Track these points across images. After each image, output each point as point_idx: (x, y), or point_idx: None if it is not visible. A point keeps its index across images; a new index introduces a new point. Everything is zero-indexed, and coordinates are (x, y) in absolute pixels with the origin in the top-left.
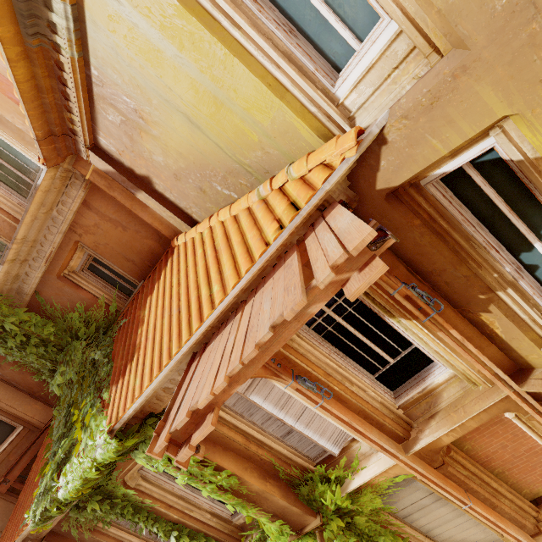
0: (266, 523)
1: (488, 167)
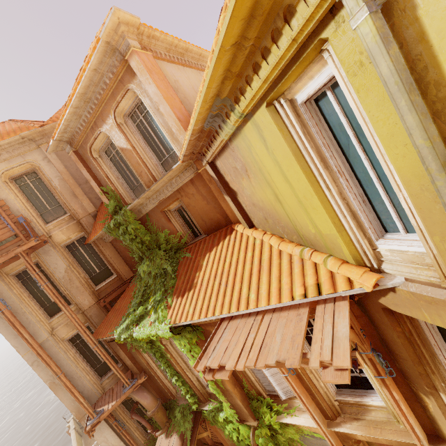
0: (226, 406)
1: None
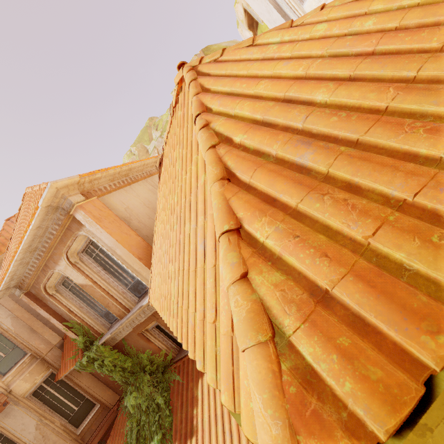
0: None
1: None
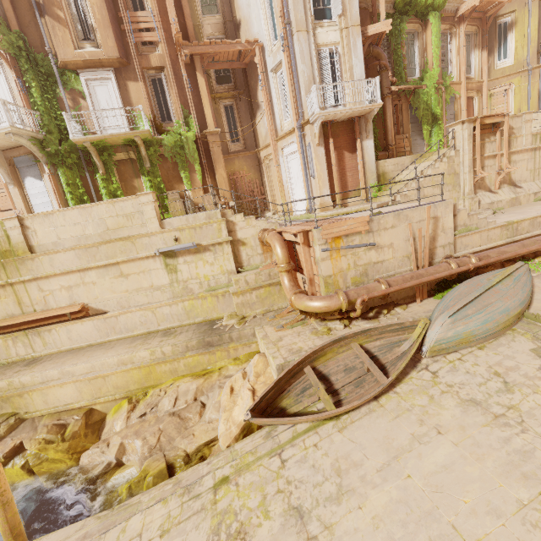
0: (435, 67)
1: (504, 26)
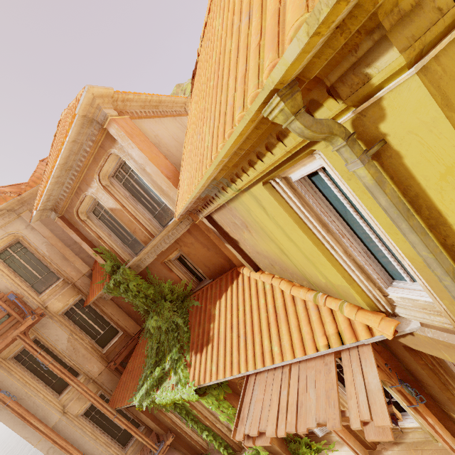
0: (264, 454)
1: None
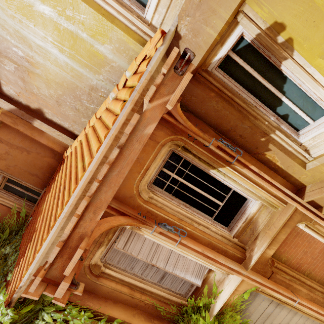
0: None
1: (243, 52)
